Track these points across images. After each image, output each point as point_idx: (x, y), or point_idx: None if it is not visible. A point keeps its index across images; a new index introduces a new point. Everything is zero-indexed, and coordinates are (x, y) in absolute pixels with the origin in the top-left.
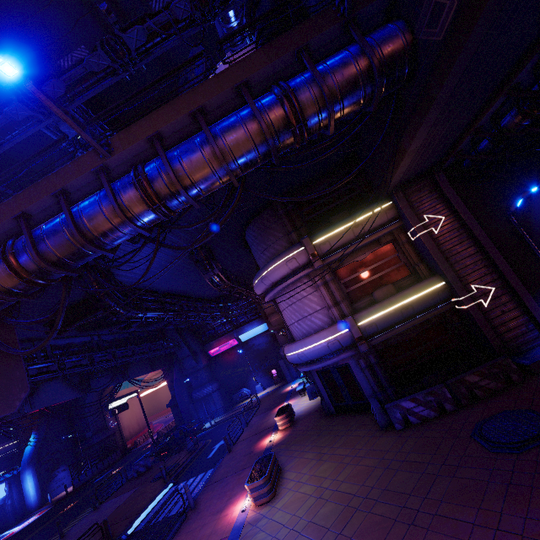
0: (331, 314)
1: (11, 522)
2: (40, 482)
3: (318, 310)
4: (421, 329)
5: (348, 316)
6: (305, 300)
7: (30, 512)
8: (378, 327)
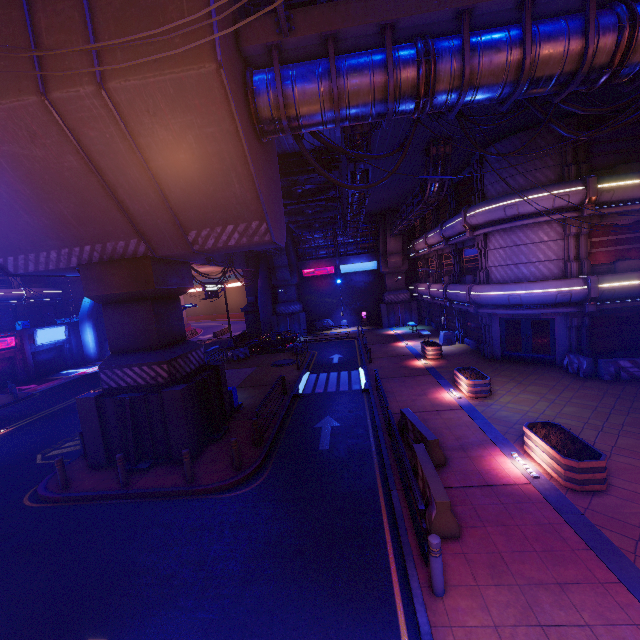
0: (568, 268)
1: (69, 364)
2: (98, 338)
3: (552, 259)
4: (639, 311)
5: (591, 275)
6: (542, 246)
7: (89, 362)
8: (614, 295)
